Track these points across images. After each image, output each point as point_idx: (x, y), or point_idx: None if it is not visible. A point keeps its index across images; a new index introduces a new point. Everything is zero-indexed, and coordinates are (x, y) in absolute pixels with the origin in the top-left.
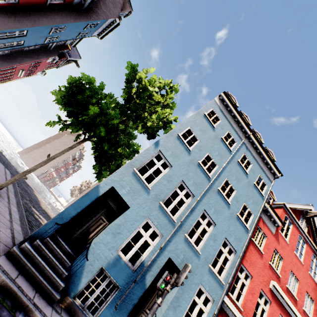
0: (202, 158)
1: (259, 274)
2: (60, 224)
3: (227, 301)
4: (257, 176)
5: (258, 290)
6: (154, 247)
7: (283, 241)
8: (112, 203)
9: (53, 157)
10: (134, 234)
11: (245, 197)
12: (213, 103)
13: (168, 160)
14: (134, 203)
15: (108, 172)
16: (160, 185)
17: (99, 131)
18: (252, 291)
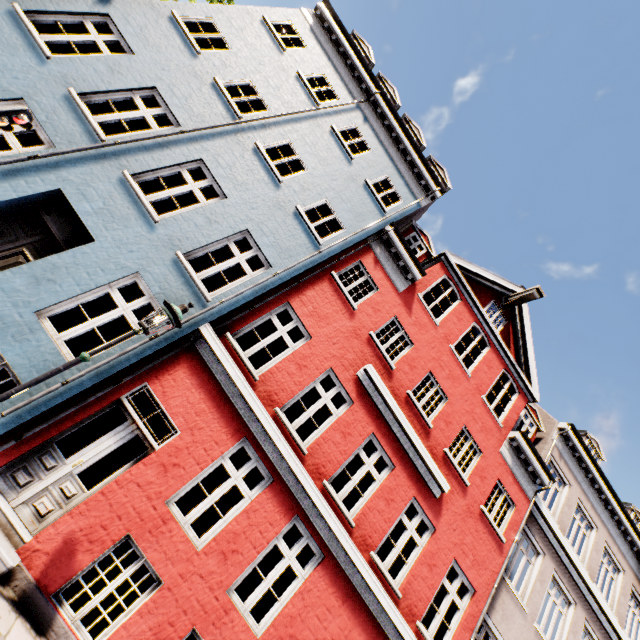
0: (229, 79)
1: (333, 340)
2: None
3: (208, 336)
4: (381, 176)
5: (322, 366)
6: (20, 154)
7: (423, 315)
8: None
9: None
10: None
11: (333, 192)
12: (295, 14)
13: (125, 39)
14: None
15: None
16: (83, 67)
17: None
18: (301, 361)
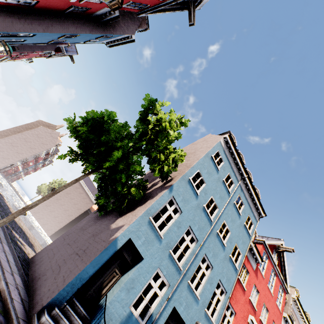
0: (207, 201)
1: (241, 310)
2: (81, 289)
3: None
4: (247, 216)
5: None
6: (162, 298)
7: (260, 276)
8: (126, 254)
9: (58, 190)
10: (145, 286)
11: (237, 237)
12: (219, 144)
13: (179, 206)
14: (148, 254)
15: (118, 211)
16: (171, 233)
17: (119, 175)
18: None
